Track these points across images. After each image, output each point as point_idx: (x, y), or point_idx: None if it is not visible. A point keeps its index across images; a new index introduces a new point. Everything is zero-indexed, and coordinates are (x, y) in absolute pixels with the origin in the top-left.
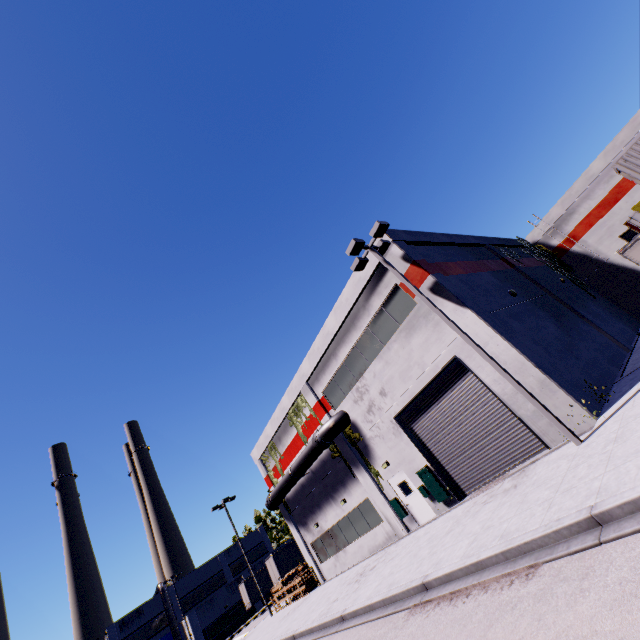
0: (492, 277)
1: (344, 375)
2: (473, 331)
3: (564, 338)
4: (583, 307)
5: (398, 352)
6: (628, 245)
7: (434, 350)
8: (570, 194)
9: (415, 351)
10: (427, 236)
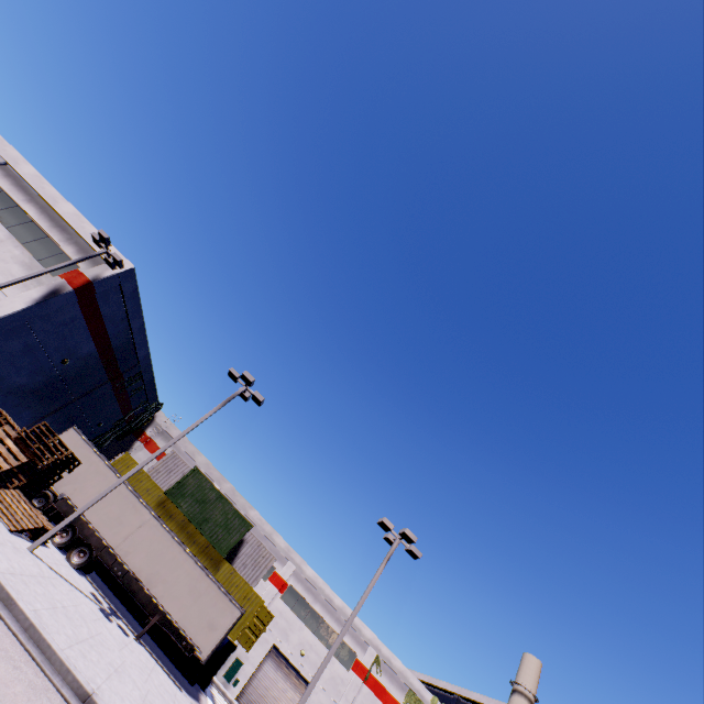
0: (89, 352)
1: (4, 203)
2: (6, 306)
3: (6, 386)
4: (61, 429)
5: (10, 253)
6: (79, 431)
7: (0, 279)
8: (187, 443)
9: (6, 265)
10: (136, 309)
